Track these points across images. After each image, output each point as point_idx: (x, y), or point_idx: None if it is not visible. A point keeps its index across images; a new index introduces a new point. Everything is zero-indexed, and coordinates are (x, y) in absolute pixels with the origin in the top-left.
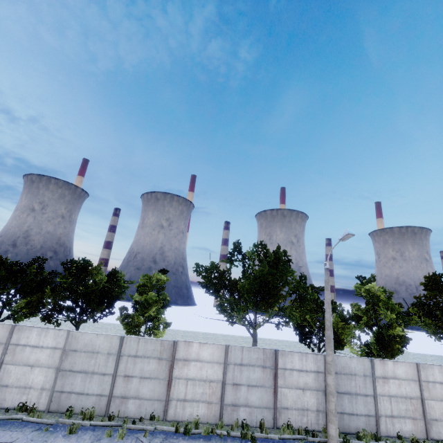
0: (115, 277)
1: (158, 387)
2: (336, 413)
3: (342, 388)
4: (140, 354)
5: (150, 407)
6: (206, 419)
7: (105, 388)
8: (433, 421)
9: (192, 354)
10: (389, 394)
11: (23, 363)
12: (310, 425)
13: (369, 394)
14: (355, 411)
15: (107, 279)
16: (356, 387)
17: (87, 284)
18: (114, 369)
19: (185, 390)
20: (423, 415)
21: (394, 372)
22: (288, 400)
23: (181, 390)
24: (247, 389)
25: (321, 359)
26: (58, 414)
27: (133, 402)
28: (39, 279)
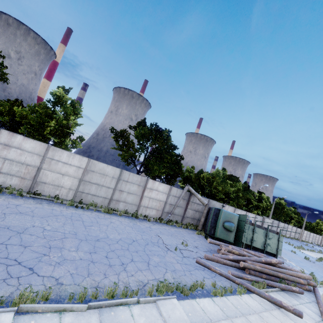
0: None
1: None
2: None
3: None
4: None
5: None
6: None
7: None
8: (42, 183)
9: None
10: (5, 157)
11: None
12: None
13: None
14: None
15: None
16: None
17: None
18: None
19: None
20: (34, 178)
21: (20, 144)
22: None
23: None
24: None
25: None
26: None
27: None
28: None
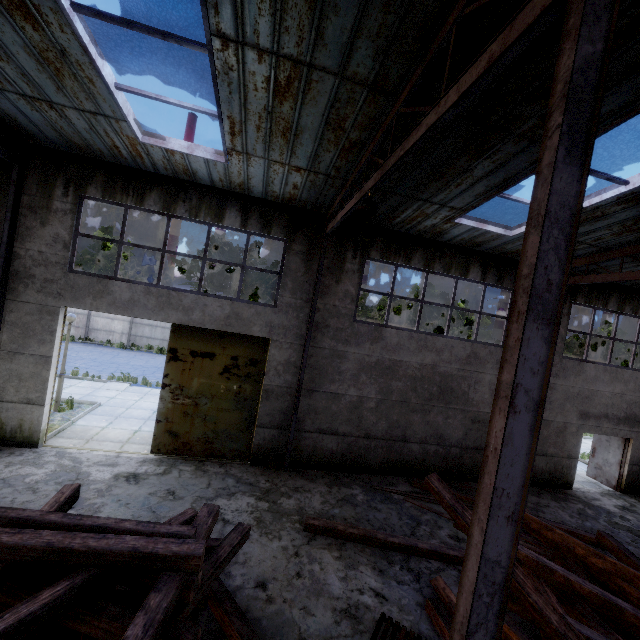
0: None
1: None
2: None
3: None
4: None
5: None
6: None
7: None
8: (94, 330)
9: None
10: None
11: None
12: None
13: None
14: None
15: None
16: None
17: None
18: None
19: None
20: (86, 326)
21: None
22: None
23: None
24: None
25: None
26: None
27: None
28: None
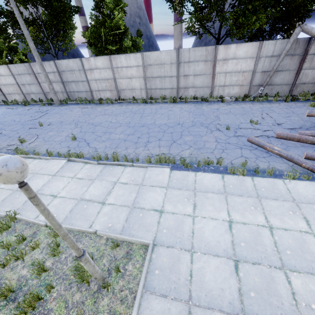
0: None
1: None
2: (51, 90)
3: (69, 79)
4: None
5: (1, 98)
6: (22, 100)
7: None
8: (122, 91)
9: None
10: (95, 79)
11: None
12: (62, 98)
13: (84, 80)
14: (79, 90)
15: None
16: (77, 77)
17: None
18: None
19: (7, 90)
20: (116, 88)
21: (95, 65)
22: (48, 89)
23: (5, 90)
24: (28, 86)
25: (53, 64)
26: None
27: None
28: None
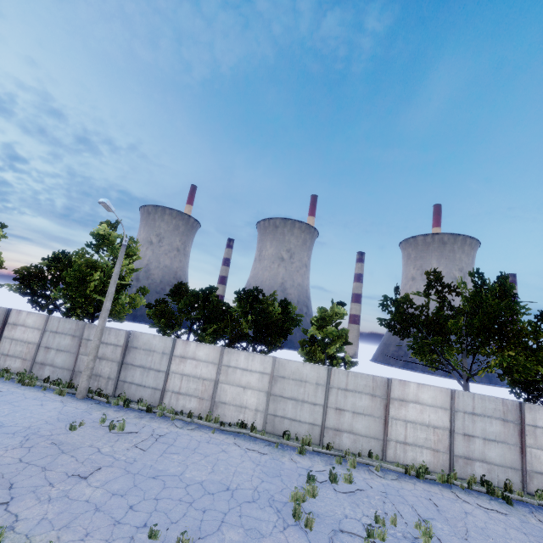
0: (286, 309)
1: (374, 425)
2: None
3: None
4: (351, 388)
5: (366, 444)
6: (432, 467)
7: (317, 418)
8: None
9: (409, 394)
10: None
11: (236, 383)
12: None
13: None
14: None
15: (280, 311)
16: None
17: (267, 314)
18: (324, 400)
19: (405, 433)
20: None
21: None
22: (542, 464)
23: (399, 431)
24: (483, 442)
25: None
26: (274, 436)
27: (348, 436)
28: (221, 307)
